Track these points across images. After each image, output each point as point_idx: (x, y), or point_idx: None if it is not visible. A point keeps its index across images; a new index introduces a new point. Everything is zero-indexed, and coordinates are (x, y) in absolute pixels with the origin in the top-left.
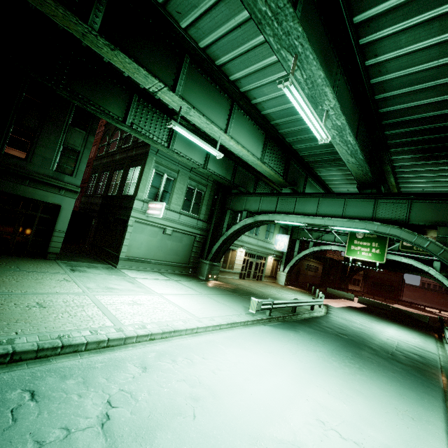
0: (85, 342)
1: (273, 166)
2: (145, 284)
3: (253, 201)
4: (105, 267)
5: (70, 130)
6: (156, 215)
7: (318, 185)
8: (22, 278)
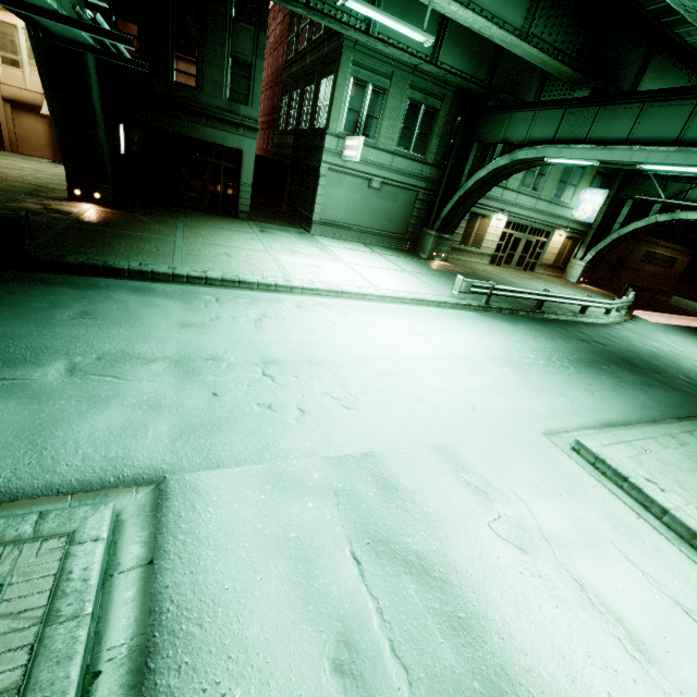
0: (256, 283)
1: (553, 39)
2: (336, 252)
3: (519, 121)
4: (298, 231)
5: (235, 29)
6: (352, 158)
7: (687, 66)
8: (215, 234)
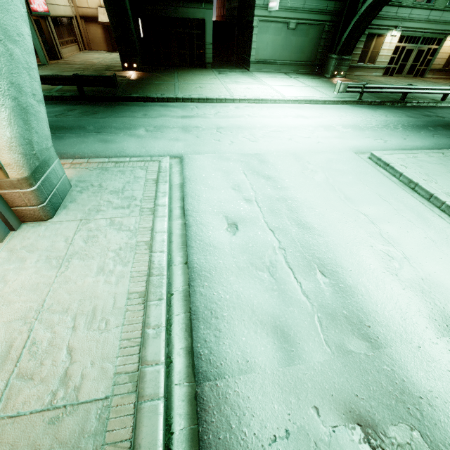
0: (215, 99)
1: None
2: (263, 80)
3: None
4: (241, 71)
5: None
6: (274, 8)
7: None
8: (194, 78)
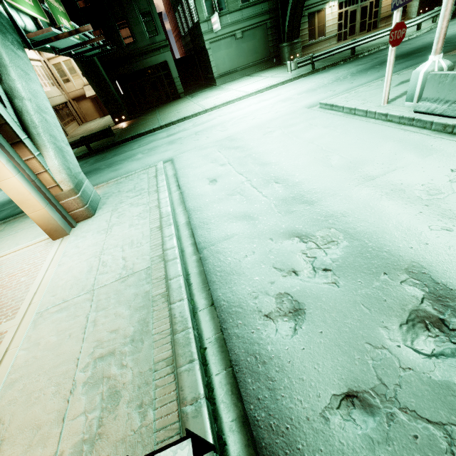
0: (191, 115)
1: None
2: (229, 88)
3: None
4: (210, 88)
5: None
6: (217, 28)
7: None
8: (172, 108)
